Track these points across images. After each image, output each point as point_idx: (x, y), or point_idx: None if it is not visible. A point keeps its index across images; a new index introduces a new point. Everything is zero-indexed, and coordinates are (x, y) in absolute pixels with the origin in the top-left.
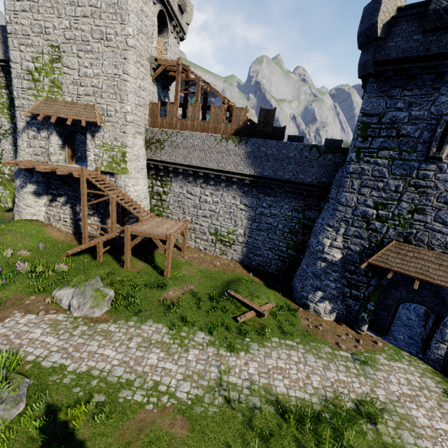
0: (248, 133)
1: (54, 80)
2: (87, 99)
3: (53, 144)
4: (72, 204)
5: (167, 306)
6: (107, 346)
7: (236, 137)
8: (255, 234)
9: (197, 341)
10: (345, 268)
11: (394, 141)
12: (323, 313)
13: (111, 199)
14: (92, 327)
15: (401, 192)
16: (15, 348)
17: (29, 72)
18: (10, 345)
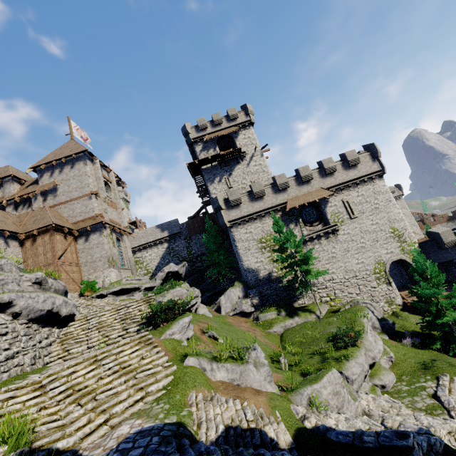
0: (451, 219)
1: None
2: None
3: None
4: None
5: None
6: None
7: (451, 221)
8: None
9: None
10: None
11: None
12: None
13: None
14: None
15: None
16: None
17: None
18: None
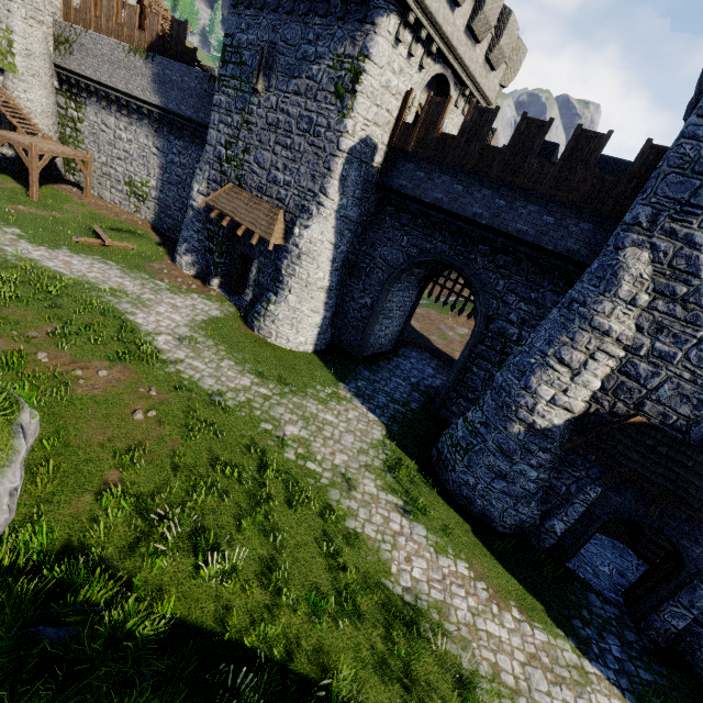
0: (162, 50)
1: None
2: None
3: None
4: None
5: (5, 211)
6: None
7: (143, 51)
8: (166, 188)
9: (5, 230)
10: (207, 218)
11: (239, 69)
12: (185, 267)
13: None
14: None
15: (240, 130)
16: None
17: None
18: None
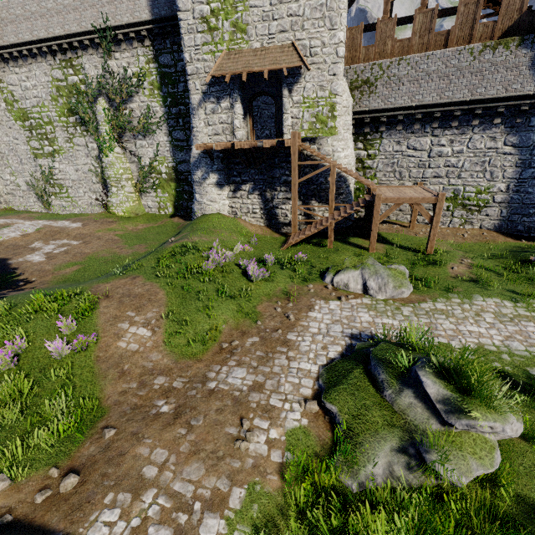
0: (528, 28)
1: (237, 21)
2: (282, 37)
3: (238, 115)
4: (260, 191)
5: (470, 281)
6: (463, 324)
7: (512, 39)
8: (527, 185)
9: None
10: None
11: None
12: None
13: (332, 169)
14: (415, 307)
15: None
16: (365, 331)
17: (204, 19)
18: (355, 329)
